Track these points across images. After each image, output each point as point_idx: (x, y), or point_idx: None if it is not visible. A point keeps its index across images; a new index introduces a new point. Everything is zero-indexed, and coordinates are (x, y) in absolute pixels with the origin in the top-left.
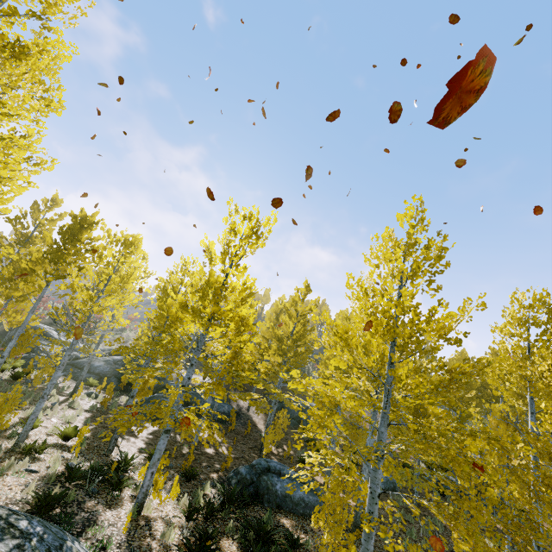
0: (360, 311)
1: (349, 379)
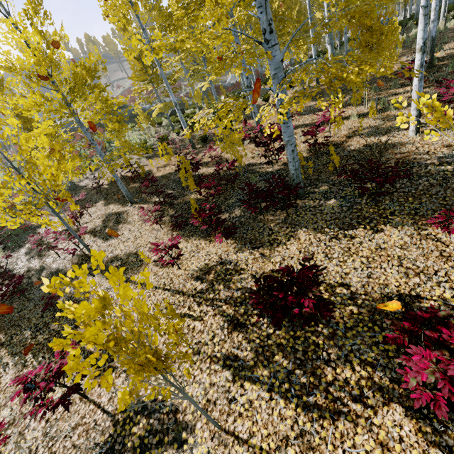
0: None
1: None
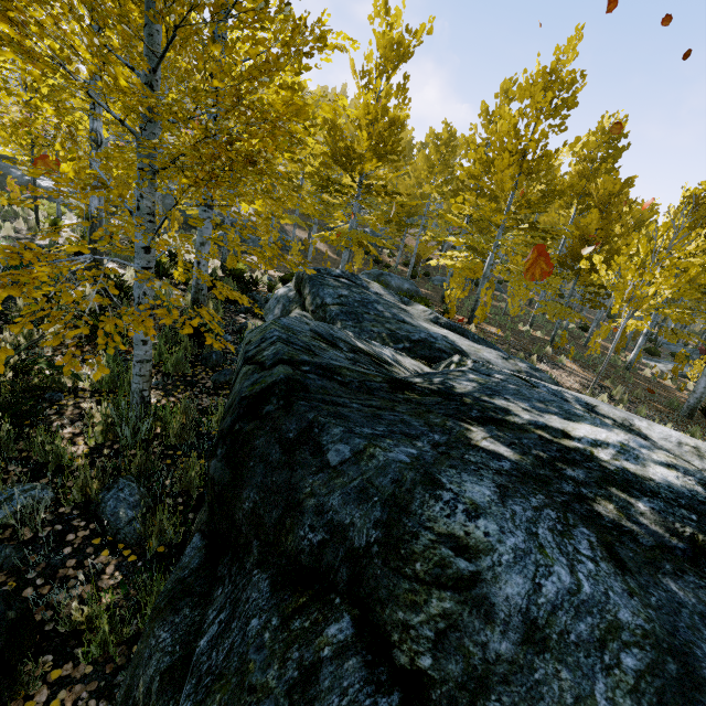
0: (503, 148)
1: (480, 201)
